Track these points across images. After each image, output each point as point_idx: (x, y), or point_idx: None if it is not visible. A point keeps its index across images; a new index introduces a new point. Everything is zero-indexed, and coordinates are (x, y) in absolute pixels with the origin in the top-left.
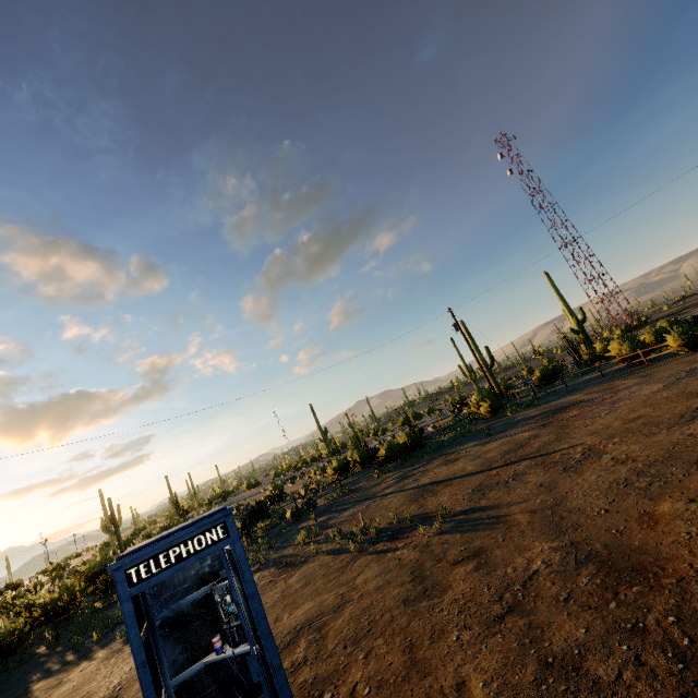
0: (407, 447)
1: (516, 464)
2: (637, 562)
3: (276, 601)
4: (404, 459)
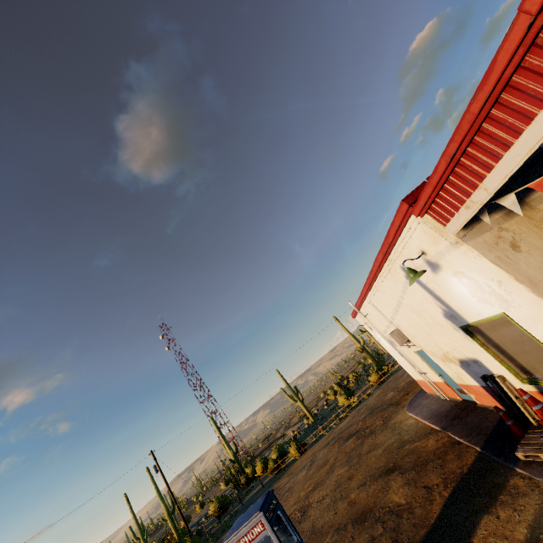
0: None
1: None
2: (361, 512)
3: None
4: None
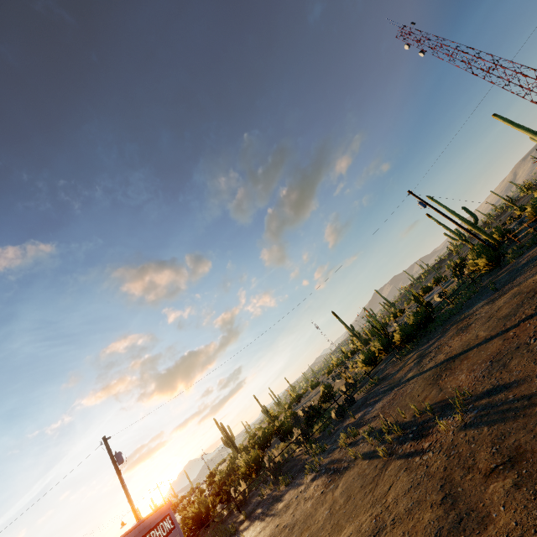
0: (418, 325)
1: (534, 317)
2: None
3: (325, 520)
4: (419, 337)
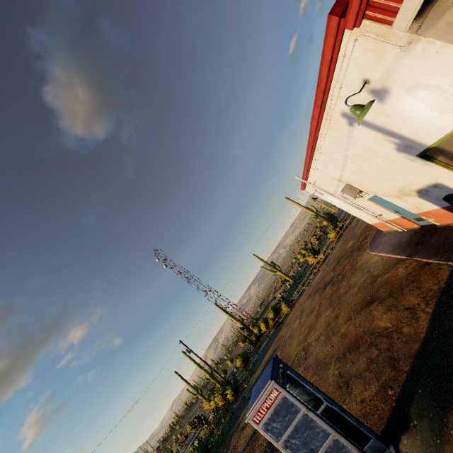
0: None
1: None
2: (353, 341)
3: None
4: None
